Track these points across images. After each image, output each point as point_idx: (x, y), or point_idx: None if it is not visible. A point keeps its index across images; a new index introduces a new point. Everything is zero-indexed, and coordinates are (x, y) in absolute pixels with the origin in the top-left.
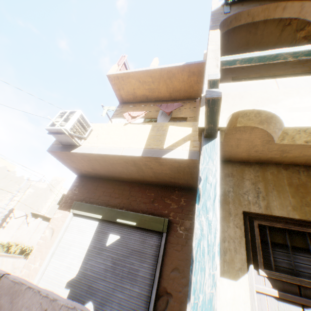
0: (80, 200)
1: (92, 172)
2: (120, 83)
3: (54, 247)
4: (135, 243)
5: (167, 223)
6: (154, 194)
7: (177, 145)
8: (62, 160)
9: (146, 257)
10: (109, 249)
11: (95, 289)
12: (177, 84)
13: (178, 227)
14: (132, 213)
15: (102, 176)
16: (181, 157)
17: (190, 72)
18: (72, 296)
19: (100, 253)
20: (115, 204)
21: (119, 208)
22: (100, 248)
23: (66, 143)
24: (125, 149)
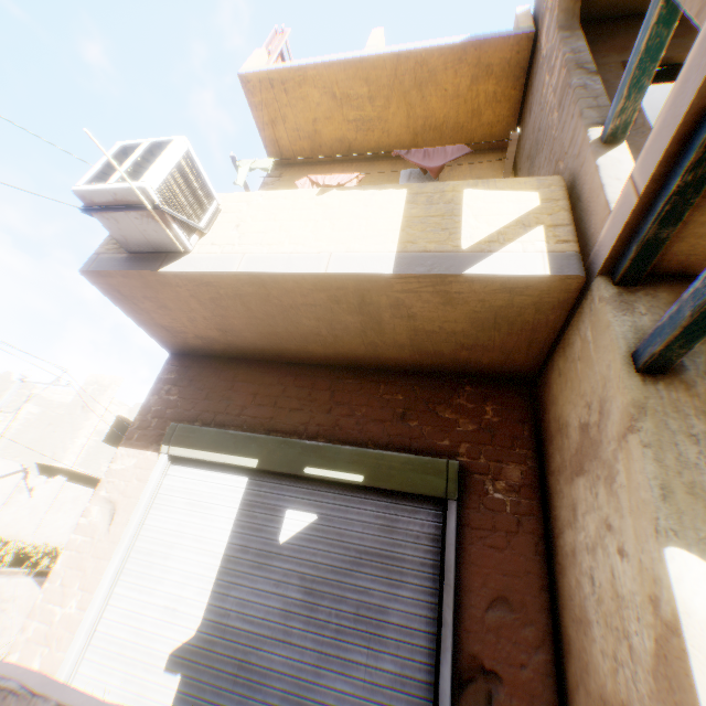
0: (188, 421)
1: (218, 341)
2: (278, 104)
3: (121, 553)
4: (365, 533)
5: (457, 474)
6: (403, 395)
7: (502, 238)
8: (130, 304)
9: (403, 572)
10: (288, 551)
11: (262, 671)
12: (437, 105)
13: (488, 482)
14: (350, 448)
15: (248, 351)
16: (527, 270)
17: (479, 66)
18: (190, 695)
19: (263, 565)
20: (293, 428)
21: (307, 438)
22: (263, 550)
23: (143, 244)
24: (337, 258)
